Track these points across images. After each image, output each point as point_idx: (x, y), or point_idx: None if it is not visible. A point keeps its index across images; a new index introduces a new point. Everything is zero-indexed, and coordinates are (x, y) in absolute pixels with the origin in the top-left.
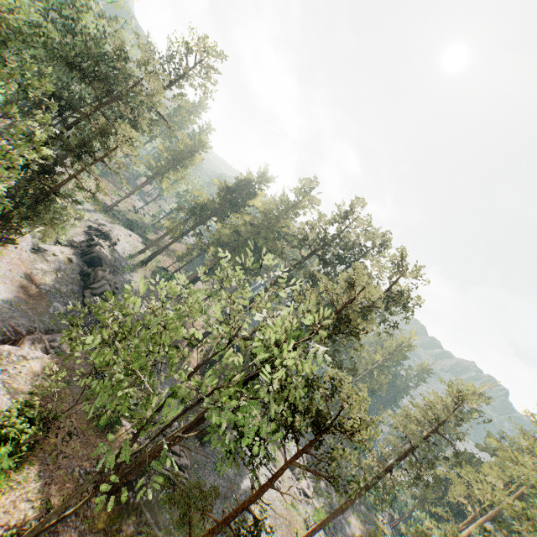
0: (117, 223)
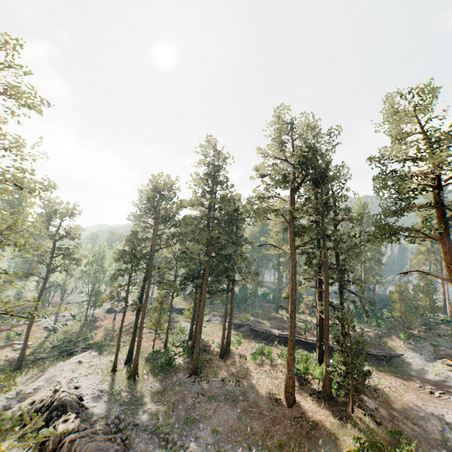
0: (47, 366)
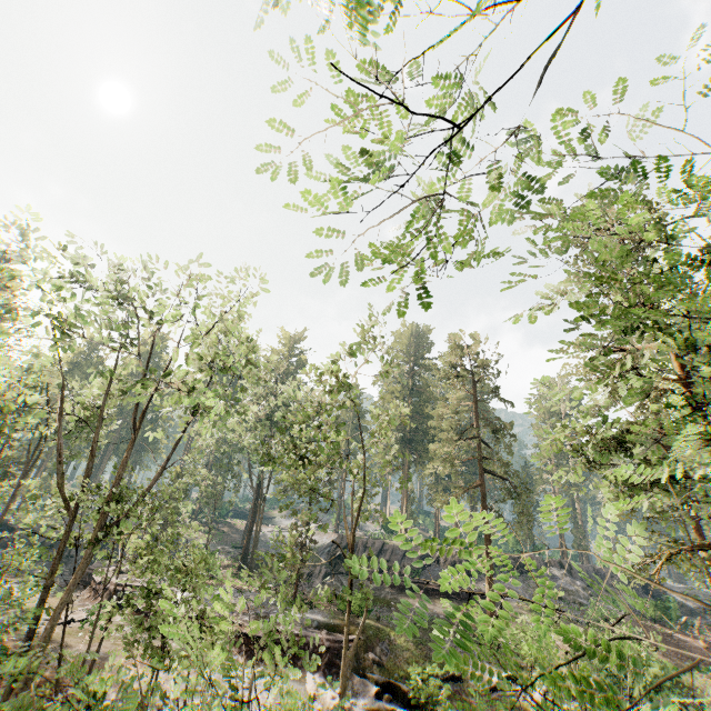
0: None
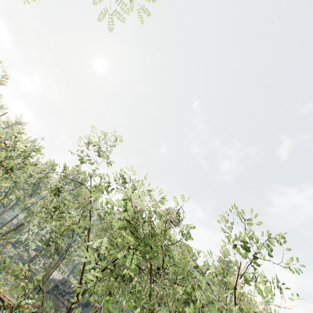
0: None
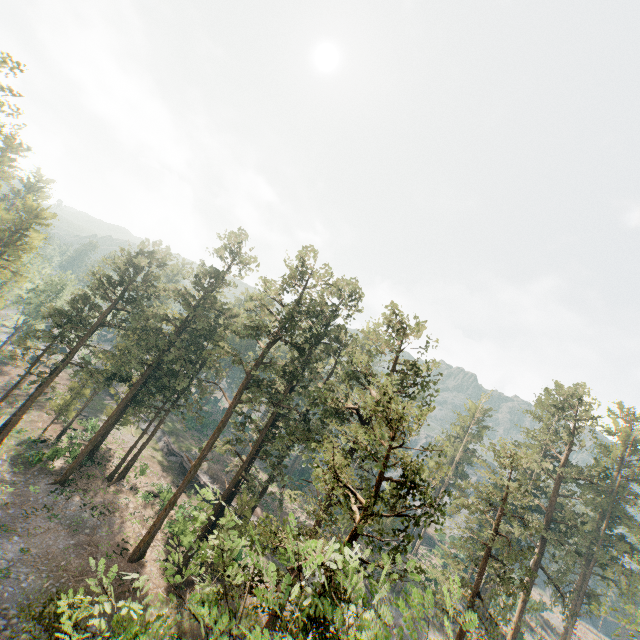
0: None
